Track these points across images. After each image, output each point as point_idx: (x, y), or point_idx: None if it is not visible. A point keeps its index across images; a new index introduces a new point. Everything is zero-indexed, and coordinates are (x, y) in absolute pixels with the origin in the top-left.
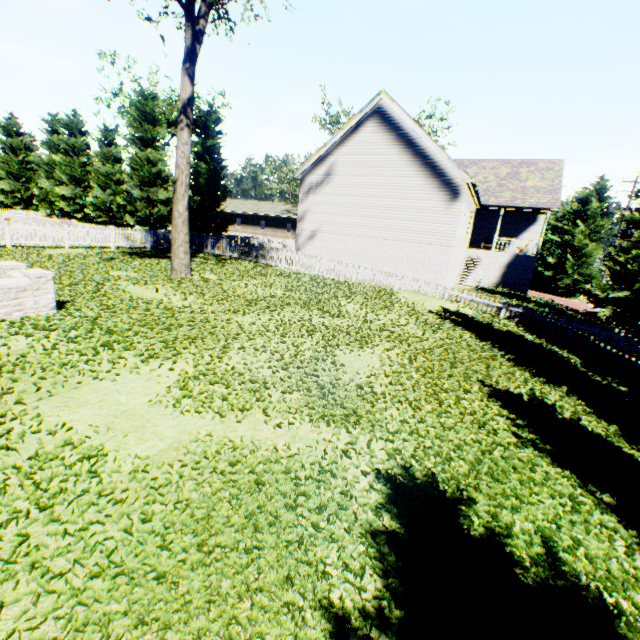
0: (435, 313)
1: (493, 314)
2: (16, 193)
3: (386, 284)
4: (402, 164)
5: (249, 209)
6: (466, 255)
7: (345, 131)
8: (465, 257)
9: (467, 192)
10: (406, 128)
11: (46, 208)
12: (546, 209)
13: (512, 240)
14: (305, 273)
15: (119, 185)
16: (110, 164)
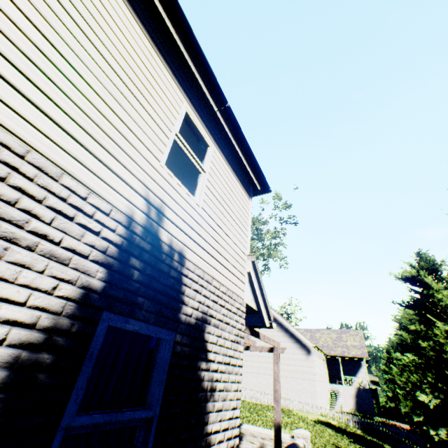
0: (313, 420)
1: (346, 423)
2: None
3: (284, 405)
4: (281, 335)
5: None
6: (329, 387)
7: None
8: (328, 389)
9: (314, 349)
10: (279, 320)
11: None
12: (361, 357)
13: (352, 377)
14: None
15: None
16: None
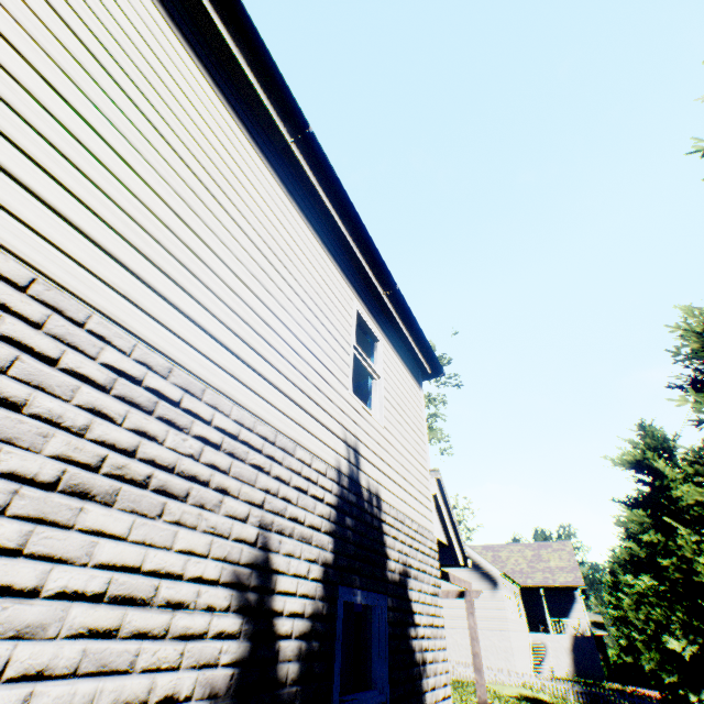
0: (514, 696)
1: (565, 697)
2: None
3: (466, 675)
4: None
5: None
6: (529, 639)
7: None
8: (529, 642)
9: (503, 579)
10: None
11: None
12: (574, 586)
13: (563, 619)
14: None
15: None
16: None
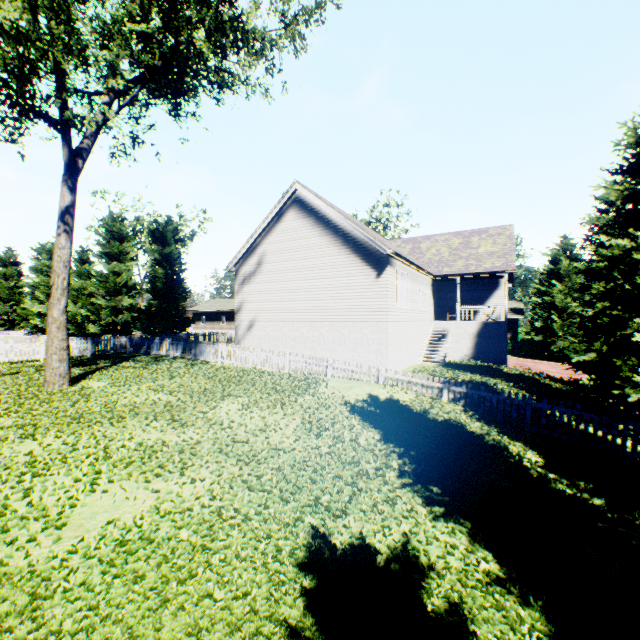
0: (350, 404)
1: (435, 397)
2: (4, 315)
3: (319, 371)
4: (325, 244)
5: (233, 306)
6: (430, 328)
7: (268, 221)
8: (429, 330)
9: (398, 263)
10: (323, 211)
11: (26, 326)
12: (501, 272)
13: (476, 307)
14: (236, 367)
15: (93, 297)
16: (83, 279)
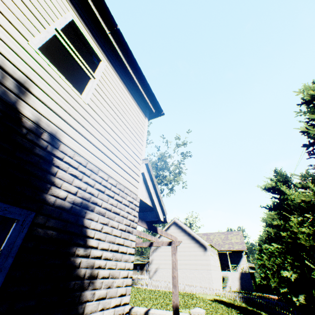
0: (210, 299)
1: (234, 299)
2: None
3: (190, 290)
4: (185, 238)
5: None
6: (221, 274)
7: (165, 229)
8: (221, 275)
9: (209, 247)
10: (184, 227)
11: None
12: (242, 250)
13: (236, 265)
14: (155, 289)
15: None
16: None
